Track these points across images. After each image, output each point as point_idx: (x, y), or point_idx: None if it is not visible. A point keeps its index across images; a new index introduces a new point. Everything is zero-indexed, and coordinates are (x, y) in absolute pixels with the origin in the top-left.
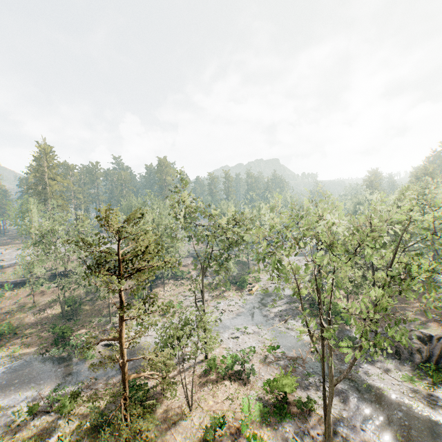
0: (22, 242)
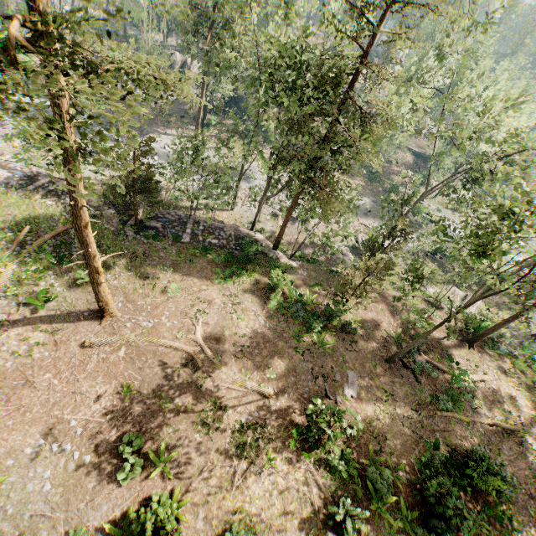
0: None
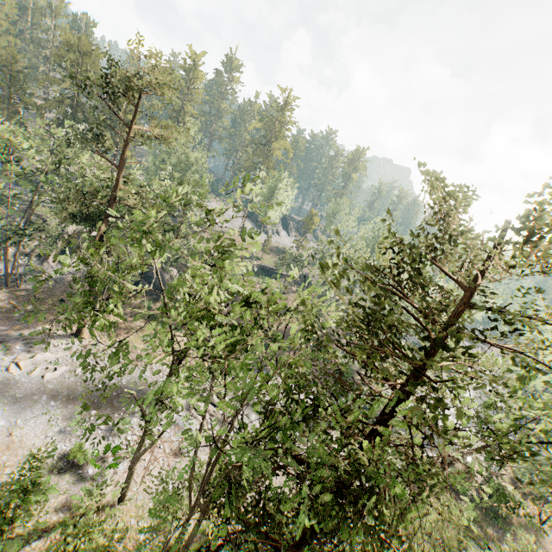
0: (257, 224)
